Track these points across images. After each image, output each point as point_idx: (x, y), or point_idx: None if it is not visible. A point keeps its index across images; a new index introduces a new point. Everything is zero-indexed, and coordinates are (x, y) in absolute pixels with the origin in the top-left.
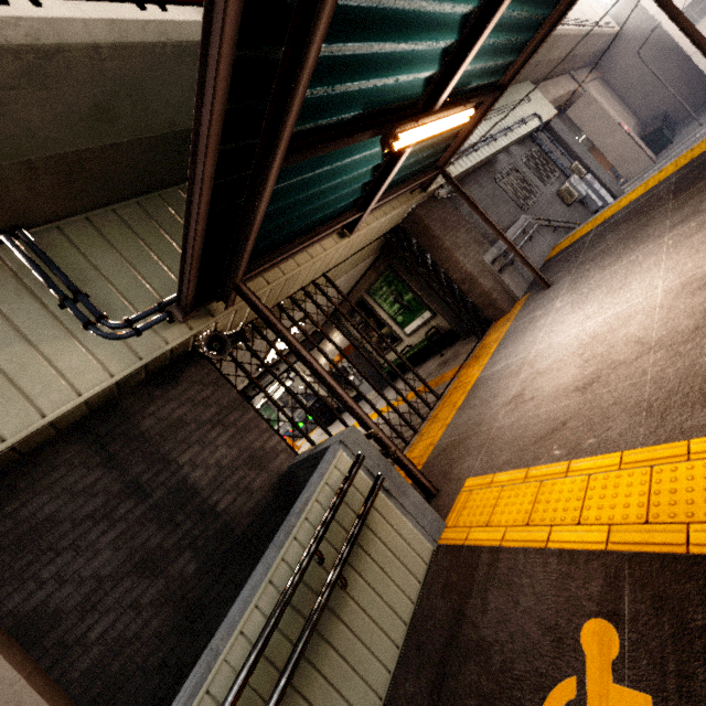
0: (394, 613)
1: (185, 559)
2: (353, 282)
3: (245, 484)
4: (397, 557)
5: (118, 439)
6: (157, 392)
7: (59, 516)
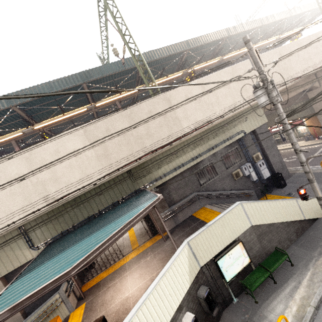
0: None
1: None
2: None
3: None
4: (61, 314)
5: None
6: None
7: None
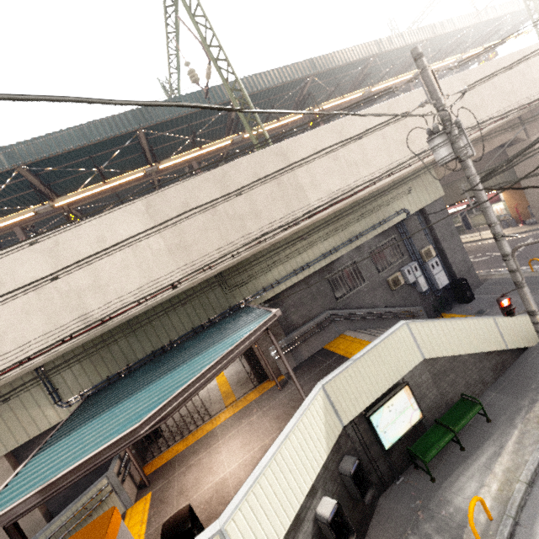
0: None
1: None
2: None
3: None
4: None
5: None
6: None
7: None
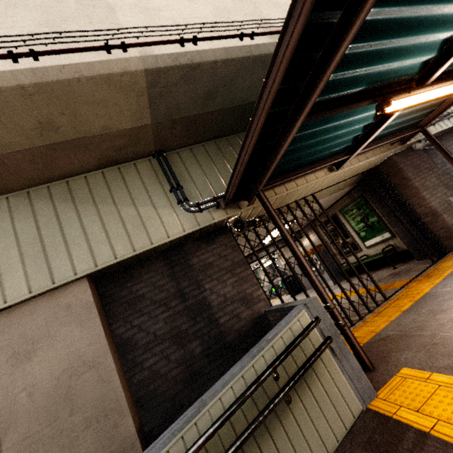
0: (321, 441)
1: (196, 344)
2: (331, 203)
3: (237, 313)
4: (331, 401)
5: (179, 265)
6: (202, 245)
7: (146, 296)
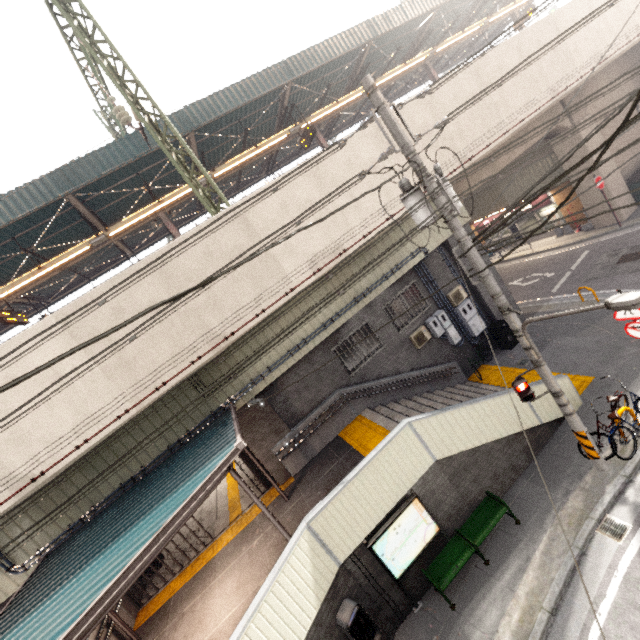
0: None
1: None
2: None
3: None
4: None
5: None
6: None
7: None
